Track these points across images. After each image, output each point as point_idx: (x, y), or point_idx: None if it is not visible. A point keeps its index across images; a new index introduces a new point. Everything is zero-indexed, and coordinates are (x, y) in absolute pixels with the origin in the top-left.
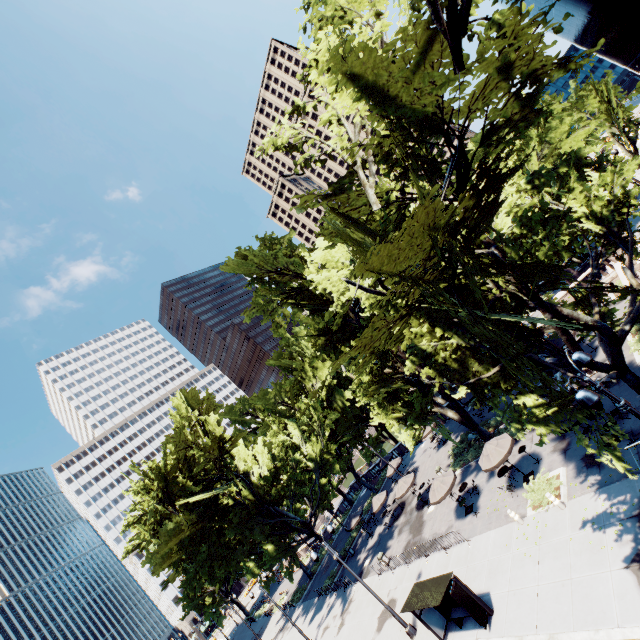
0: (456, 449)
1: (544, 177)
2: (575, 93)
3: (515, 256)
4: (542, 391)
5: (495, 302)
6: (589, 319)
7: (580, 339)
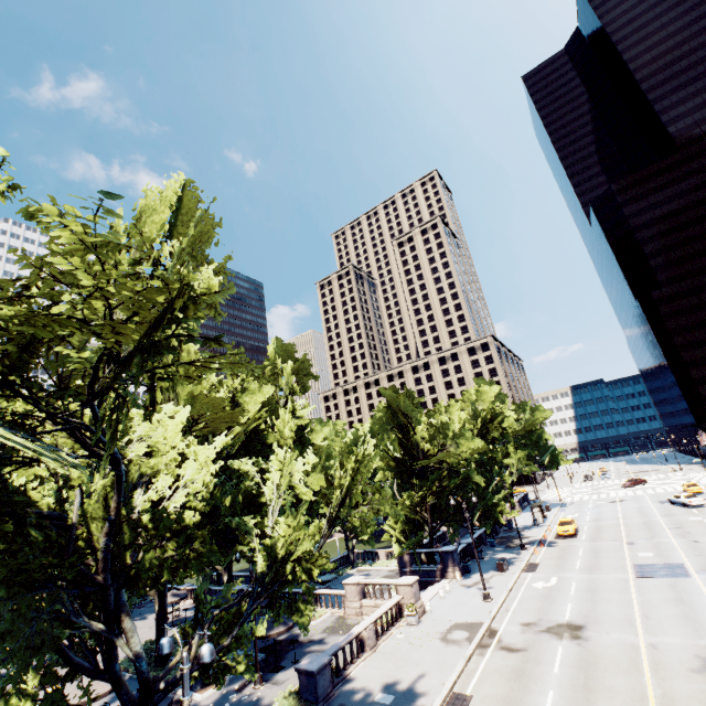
0: (148, 645)
1: (220, 494)
2: (525, 423)
3: (130, 539)
4: (54, 680)
5: (41, 568)
6: (135, 649)
7: (295, 641)
